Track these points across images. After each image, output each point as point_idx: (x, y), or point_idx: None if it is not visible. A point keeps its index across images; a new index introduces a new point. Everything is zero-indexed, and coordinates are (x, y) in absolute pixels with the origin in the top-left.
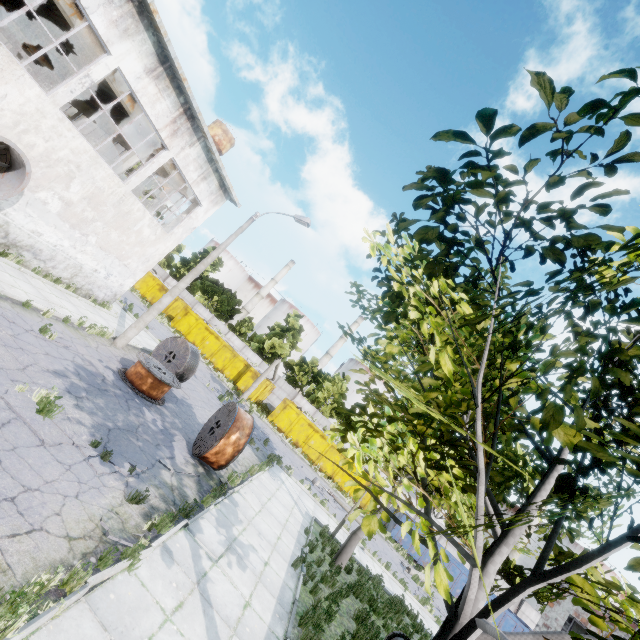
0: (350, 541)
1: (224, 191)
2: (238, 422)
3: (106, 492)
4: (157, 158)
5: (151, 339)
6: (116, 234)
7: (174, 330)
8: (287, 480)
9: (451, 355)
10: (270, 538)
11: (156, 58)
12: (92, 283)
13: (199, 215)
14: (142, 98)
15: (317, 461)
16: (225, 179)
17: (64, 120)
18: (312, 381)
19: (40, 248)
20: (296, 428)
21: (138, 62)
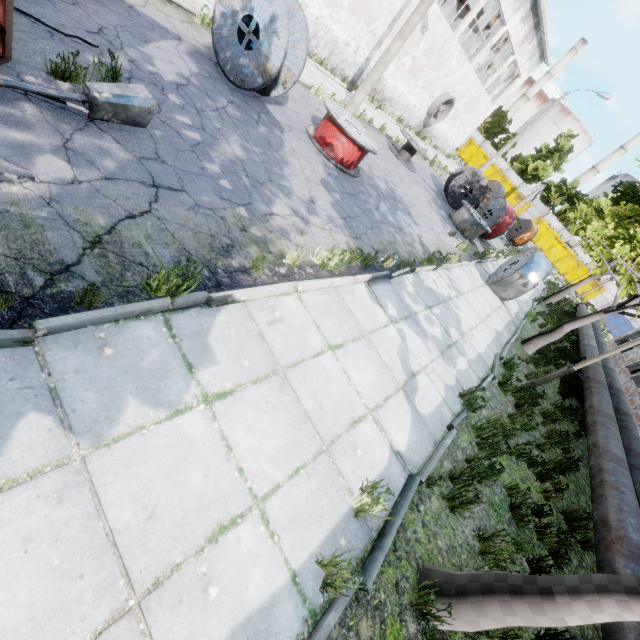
0: None
1: (541, 59)
2: (531, 228)
3: (500, 242)
4: (505, 63)
5: None
6: (468, 116)
7: (461, 159)
8: None
9: (611, 220)
10: None
11: (529, 9)
12: (447, 146)
13: (516, 84)
14: (512, 36)
15: (554, 263)
16: (546, 53)
17: (472, 72)
18: (566, 201)
19: (437, 135)
20: (543, 239)
21: (518, 19)
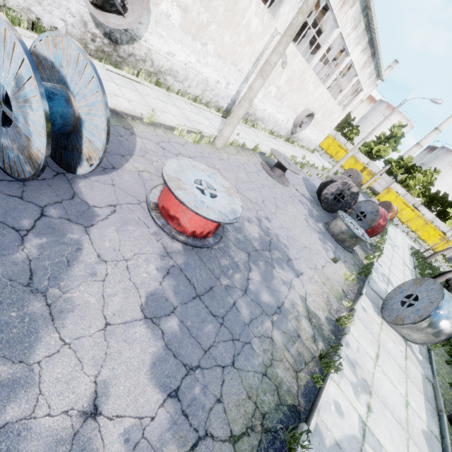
0: (433, 255)
1: (377, 77)
2: (392, 209)
3: None
4: (351, 83)
5: (325, 162)
6: (325, 122)
7: (321, 149)
8: (396, 230)
9: None
10: (401, 246)
11: (367, 42)
12: (311, 144)
13: (360, 96)
14: (355, 63)
15: (406, 222)
16: (381, 73)
17: (326, 92)
18: (404, 171)
19: (303, 138)
20: (394, 204)
21: (359, 50)
